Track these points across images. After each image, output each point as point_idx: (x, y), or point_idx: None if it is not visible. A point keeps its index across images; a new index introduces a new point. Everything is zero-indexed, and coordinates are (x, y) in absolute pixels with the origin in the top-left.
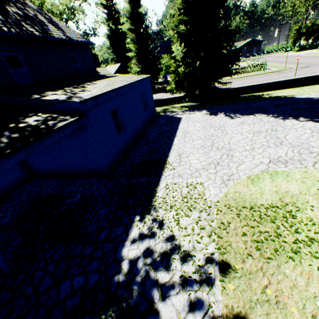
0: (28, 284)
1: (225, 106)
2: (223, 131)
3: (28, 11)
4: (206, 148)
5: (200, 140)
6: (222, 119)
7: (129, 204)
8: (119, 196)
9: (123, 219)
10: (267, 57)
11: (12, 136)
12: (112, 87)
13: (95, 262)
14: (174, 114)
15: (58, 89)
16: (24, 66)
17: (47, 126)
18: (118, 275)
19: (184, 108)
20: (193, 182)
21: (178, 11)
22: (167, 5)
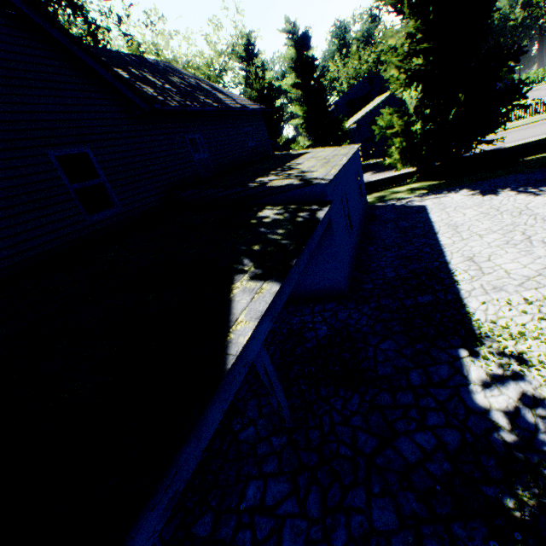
0: (335, 442)
1: (504, 178)
2: (534, 216)
3: (188, 79)
4: (518, 244)
5: (495, 234)
6: (514, 198)
7: (429, 333)
8: (400, 324)
9: (435, 355)
10: (533, 92)
11: (276, 232)
12: (338, 164)
13: (435, 415)
14: (406, 202)
15: (263, 175)
16: (205, 150)
17: (303, 218)
18: (496, 432)
19: (418, 192)
20: (535, 296)
21: (402, 39)
22: (383, 34)
